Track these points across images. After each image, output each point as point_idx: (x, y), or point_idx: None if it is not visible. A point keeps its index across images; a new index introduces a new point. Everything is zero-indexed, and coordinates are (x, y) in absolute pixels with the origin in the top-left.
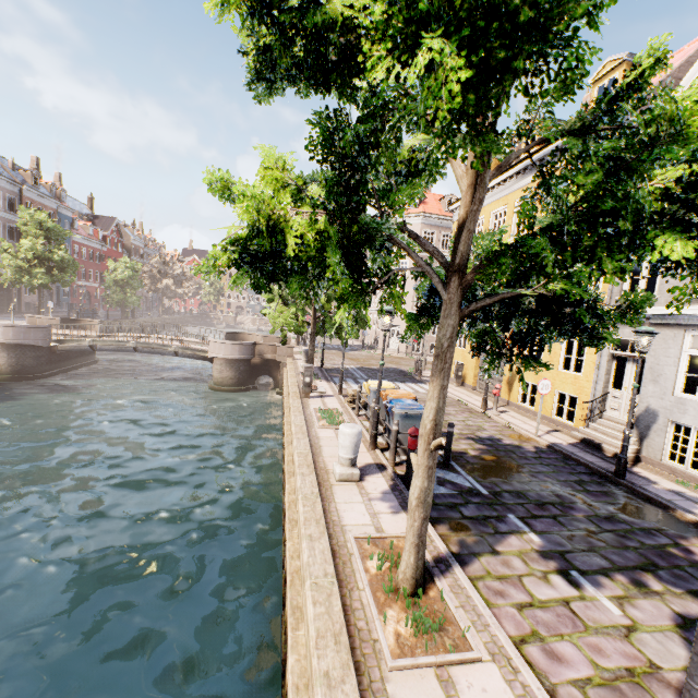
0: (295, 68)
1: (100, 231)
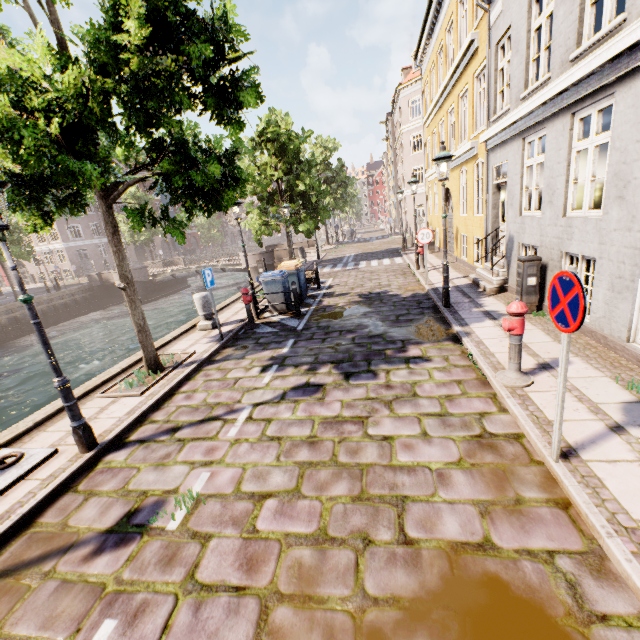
0: None
1: None
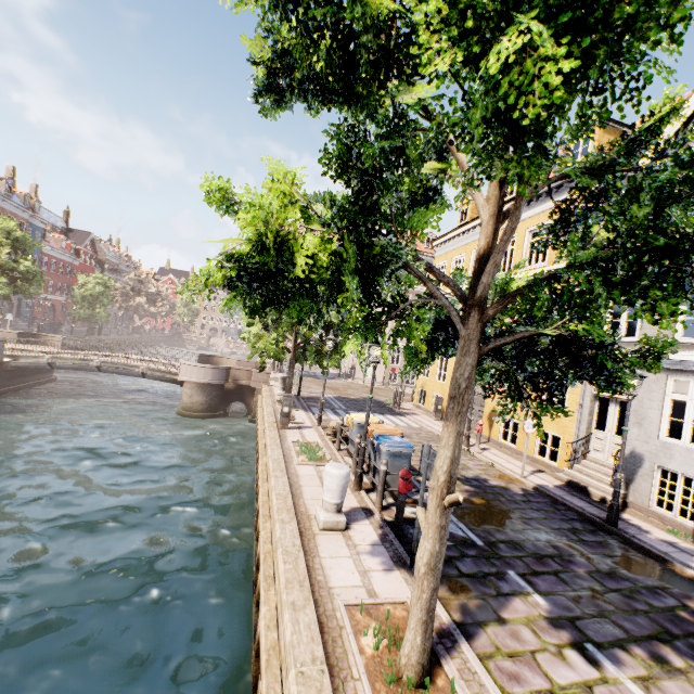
0: (307, 82)
1: (74, 245)
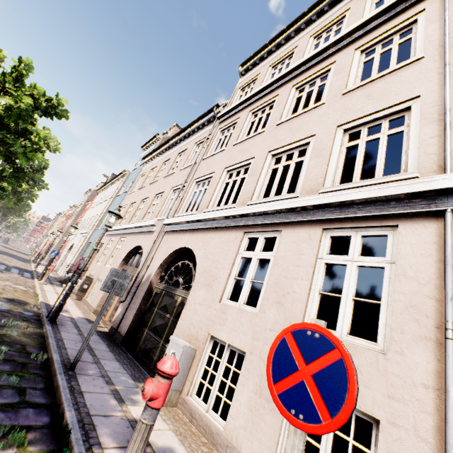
0: None
1: None
